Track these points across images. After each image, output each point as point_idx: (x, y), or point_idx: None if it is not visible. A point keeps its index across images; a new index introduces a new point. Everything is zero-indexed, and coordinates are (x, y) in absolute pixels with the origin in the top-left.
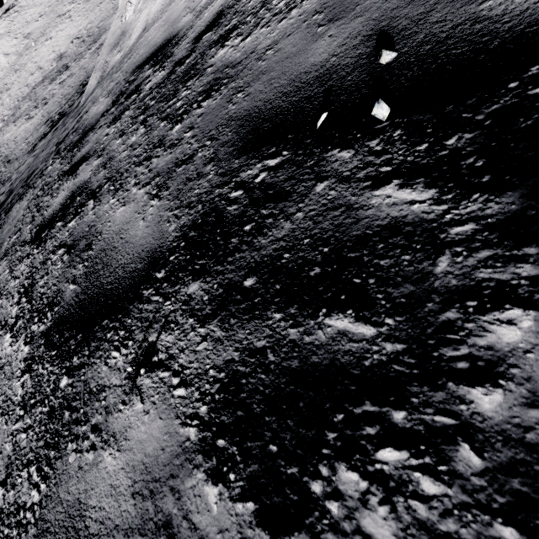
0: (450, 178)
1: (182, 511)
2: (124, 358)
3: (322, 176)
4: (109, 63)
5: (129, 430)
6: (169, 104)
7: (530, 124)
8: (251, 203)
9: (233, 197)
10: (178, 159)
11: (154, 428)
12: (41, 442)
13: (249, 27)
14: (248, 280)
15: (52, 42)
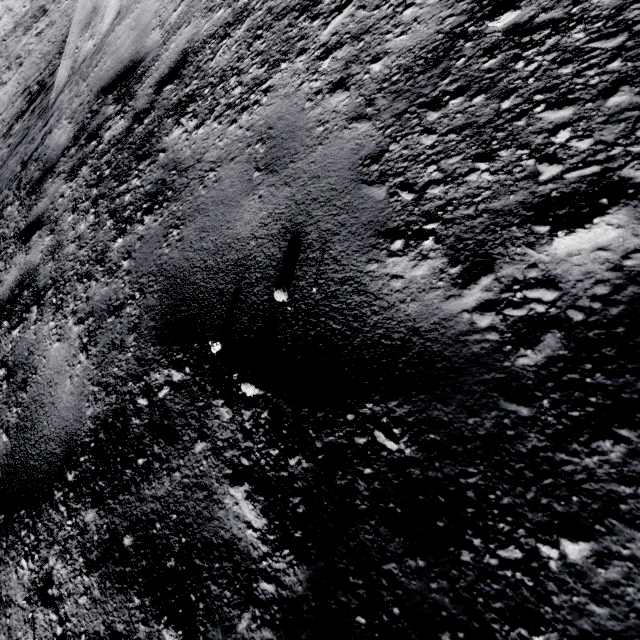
0: (278, 514)
1: None
2: (29, 573)
3: (204, 432)
4: (81, 51)
5: None
6: (119, 191)
7: (343, 484)
8: (149, 427)
9: (139, 405)
10: (110, 301)
11: None
12: None
13: (205, 108)
14: (127, 538)
15: None
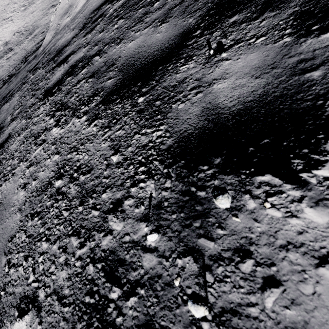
0: None
1: (309, 52)
2: (194, 63)
3: None
4: (61, 24)
5: (227, 71)
6: (140, 4)
7: None
8: None
9: None
10: (170, 8)
11: (250, 57)
12: (142, 121)
13: None
14: None
15: None
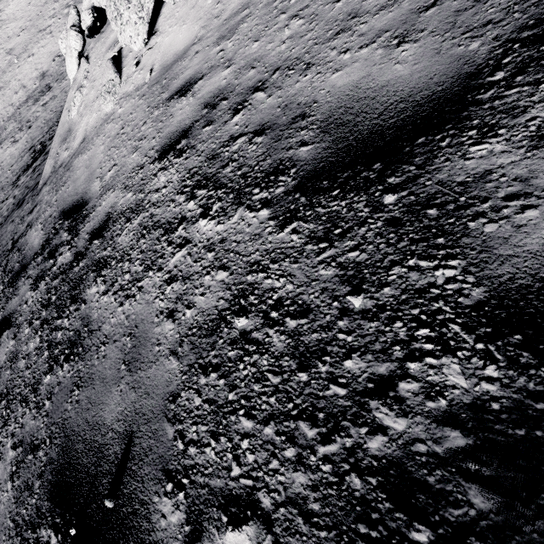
0: None
1: None
2: None
3: None
4: (60, 157)
5: None
6: (56, 325)
7: None
8: None
9: None
10: (33, 437)
11: None
12: None
13: (110, 279)
14: None
15: (34, 59)
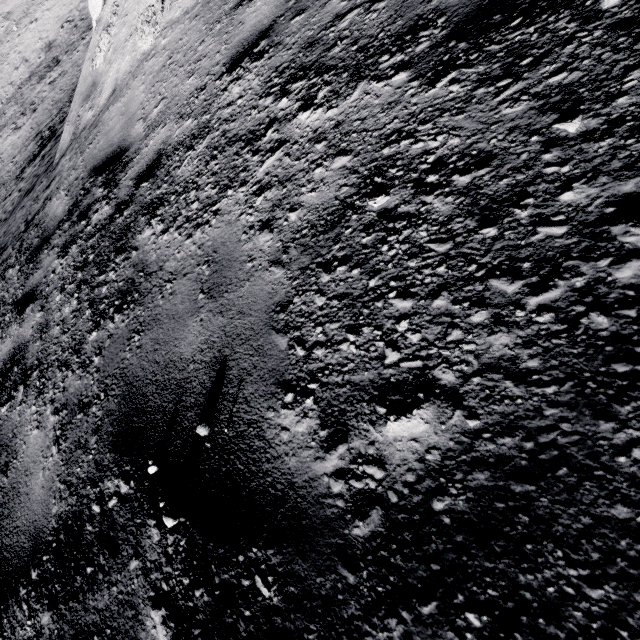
0: None
1: None
2: None
3: (138, 550)
4: (82, 119)
5: None
6: (99, 281)
7: (229, 623)
8: (99, 535)
9: (93, 512)
10: (81, 396)
11: None
12: None
13: (170, 215)
14: None
15: (38, 25)
